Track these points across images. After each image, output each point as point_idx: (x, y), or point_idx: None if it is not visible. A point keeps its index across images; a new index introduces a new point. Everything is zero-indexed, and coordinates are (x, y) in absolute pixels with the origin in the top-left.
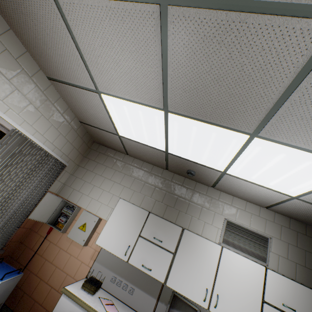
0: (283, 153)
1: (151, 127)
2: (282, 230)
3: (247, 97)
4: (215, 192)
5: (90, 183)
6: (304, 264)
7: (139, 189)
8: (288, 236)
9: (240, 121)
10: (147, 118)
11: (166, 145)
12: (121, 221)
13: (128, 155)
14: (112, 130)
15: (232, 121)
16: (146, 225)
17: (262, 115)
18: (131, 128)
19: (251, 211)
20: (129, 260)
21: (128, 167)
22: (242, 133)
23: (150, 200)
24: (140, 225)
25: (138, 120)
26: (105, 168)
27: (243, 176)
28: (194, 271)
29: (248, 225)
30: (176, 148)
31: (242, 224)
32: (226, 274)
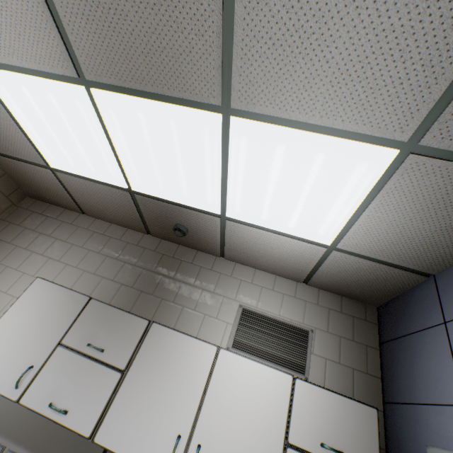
0: (281, 143)
1: (84, 133)
2: (330, 316)
3: (179, 7)
4: (226, 264)
5: (1, 262)
6: (366, 369)
7: (93, 268)
8: (340, 324)
9: (194, 77)
10: (69, 110)
11: (123, 173)
12: (28, 318)
13: (86, 215)
14: (36, 157)
15: (183, 81)
16: (78, 323)
17: (217, 51)
18: (60, 145)
19: (283, 290)
20: (24, 397)
21: (81, 234)
22: (211, 112)
23: (112, 285)
24: (65, 323)
25: (59, 121)
26: (36, 237)
27: (249, 217)
28: (159, 402)
29: (278, 314)
30: (139, 178)
31: (267, 312)
32: (221, 400)
